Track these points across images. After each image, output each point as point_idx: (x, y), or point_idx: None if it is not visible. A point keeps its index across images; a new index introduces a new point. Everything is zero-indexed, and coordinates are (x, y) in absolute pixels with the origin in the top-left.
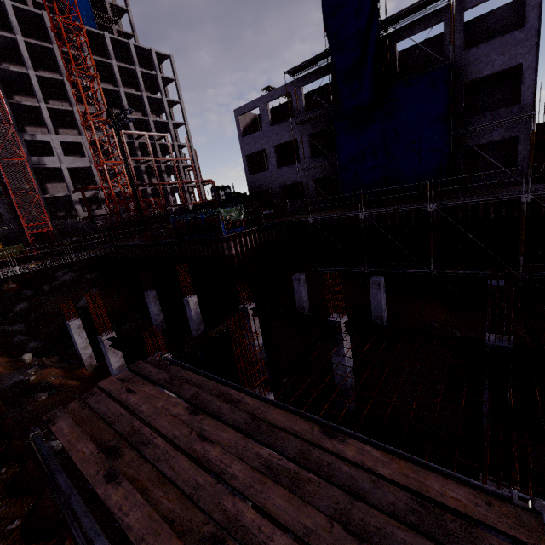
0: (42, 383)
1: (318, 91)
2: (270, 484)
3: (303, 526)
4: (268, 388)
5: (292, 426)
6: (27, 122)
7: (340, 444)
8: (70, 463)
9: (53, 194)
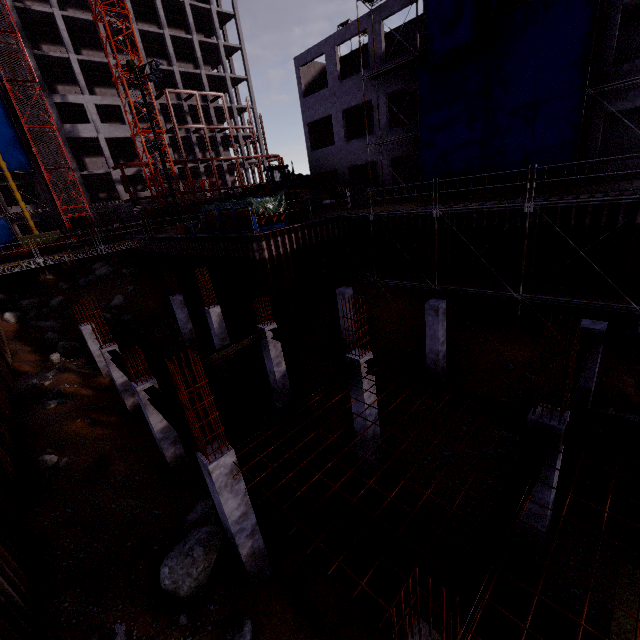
0: (54, 390)
1: (408, 26)
2: None
3: None
4: (226, 444)
5: None
6: (58, 79)
7: None
8: (58, 481)
9: (91, 171)
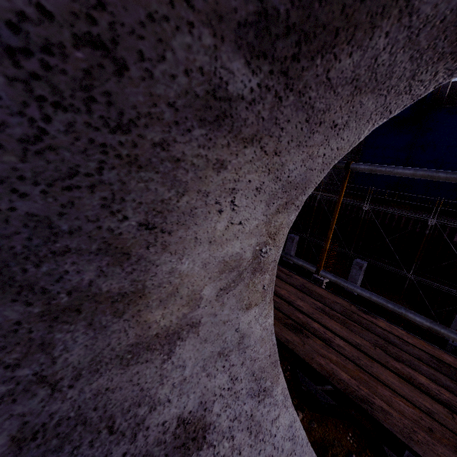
0: None
1: None
2: (326, 318)
3: (355, 341)
4: None
5: (334, 299)
6: None
7: (373, 319)
8: None
9: None
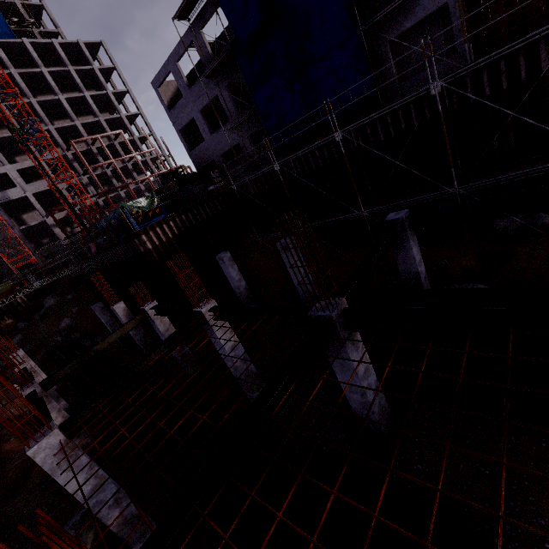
0: None
1: (229, 29)
2: None
3: None
4: (46, 425)
5: None
6: None
7: None
8: None
9: (28, 224)
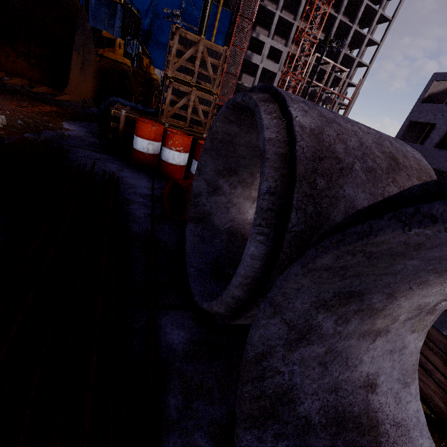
0: None
1: None
2: (429, 351)
3: None
4: None
5: (439, 338)
6: (260, 22)
7: None
8: None
9: (243, 83)
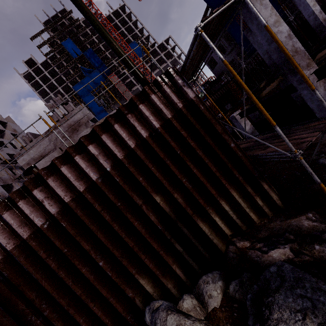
0: None
1: None
2: None
3: None
4: None
5: None
6: None
7: None
8: None
9: None
